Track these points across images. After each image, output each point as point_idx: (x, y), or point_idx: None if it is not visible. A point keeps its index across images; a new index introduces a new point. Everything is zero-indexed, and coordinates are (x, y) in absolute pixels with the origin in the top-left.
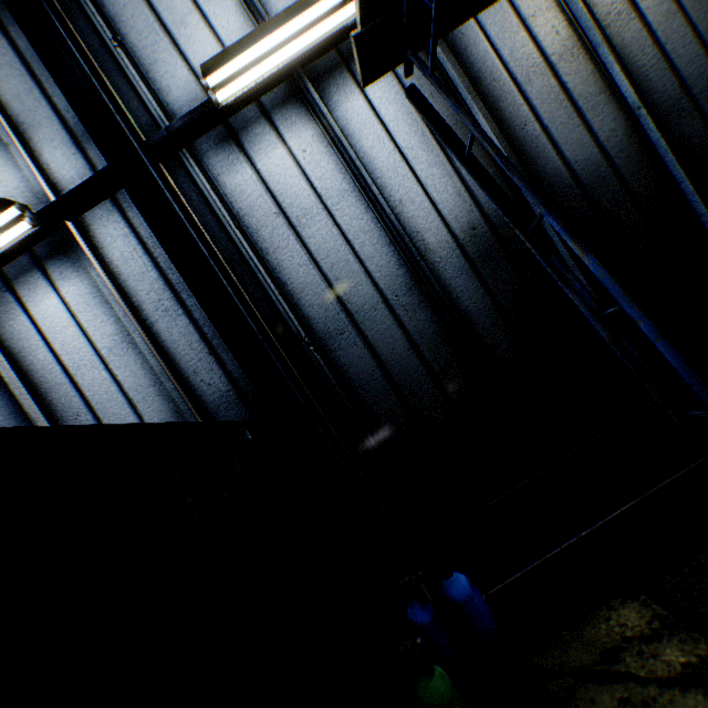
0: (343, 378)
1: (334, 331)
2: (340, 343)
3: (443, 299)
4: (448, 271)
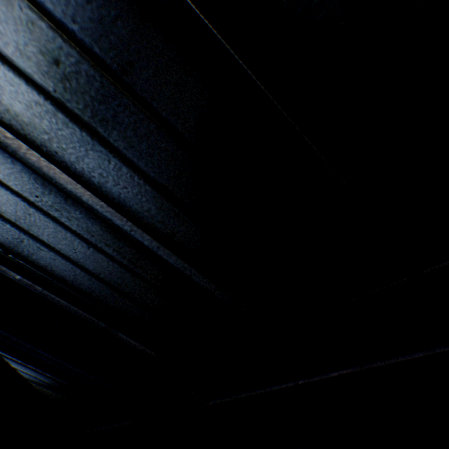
0: (54, 275)
1: (14, 240)
2: (28, 249)
3: (75, 197)
4: (68, 150)
